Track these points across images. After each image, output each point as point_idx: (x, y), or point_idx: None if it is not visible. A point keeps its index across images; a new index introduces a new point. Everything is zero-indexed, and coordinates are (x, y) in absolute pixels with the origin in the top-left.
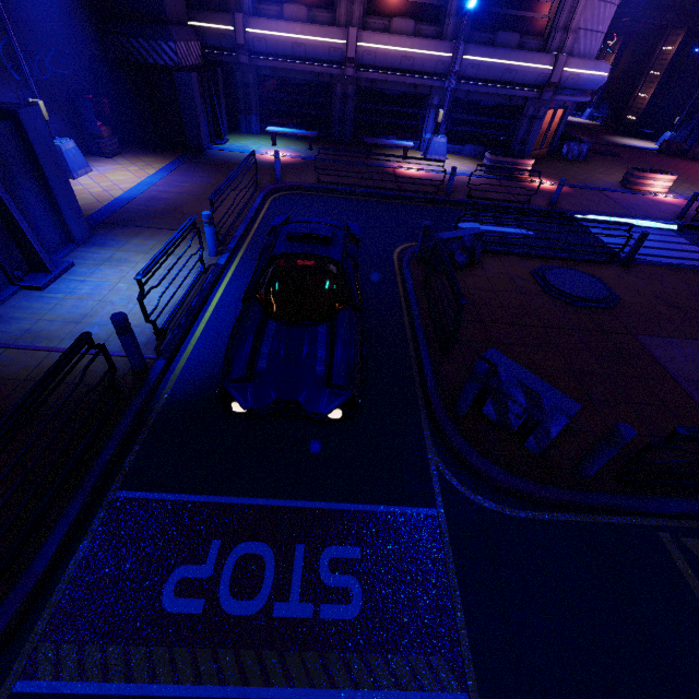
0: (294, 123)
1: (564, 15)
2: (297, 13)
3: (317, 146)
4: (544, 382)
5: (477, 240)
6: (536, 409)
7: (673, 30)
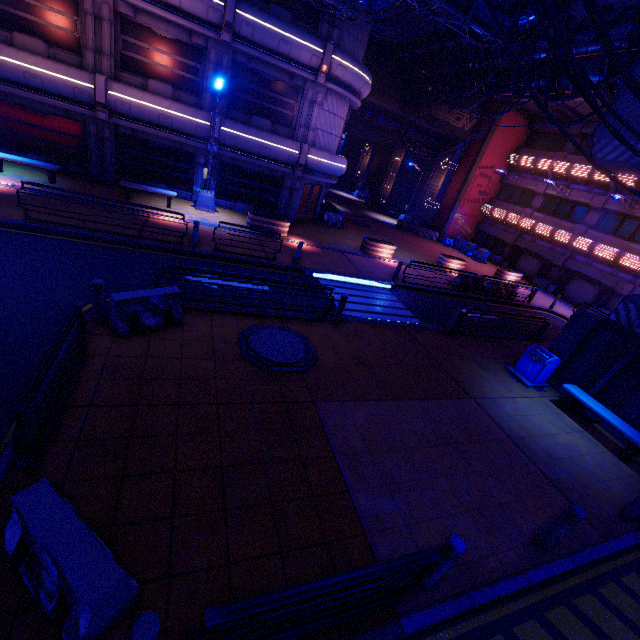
0: (40, 154)
1: (304, 116)
2: (33, 45)
3: (64, 181)
4: (88, 537)
5: (174, 300)
6: (67, 586)
7: (399, 148)
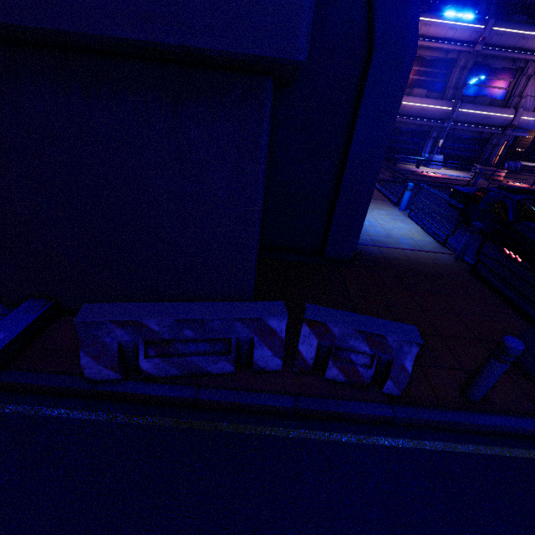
0: None
1: (519, 88)
2: None
3: None
4: None
5: None
6: None
7: None
